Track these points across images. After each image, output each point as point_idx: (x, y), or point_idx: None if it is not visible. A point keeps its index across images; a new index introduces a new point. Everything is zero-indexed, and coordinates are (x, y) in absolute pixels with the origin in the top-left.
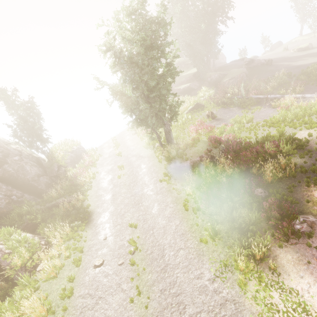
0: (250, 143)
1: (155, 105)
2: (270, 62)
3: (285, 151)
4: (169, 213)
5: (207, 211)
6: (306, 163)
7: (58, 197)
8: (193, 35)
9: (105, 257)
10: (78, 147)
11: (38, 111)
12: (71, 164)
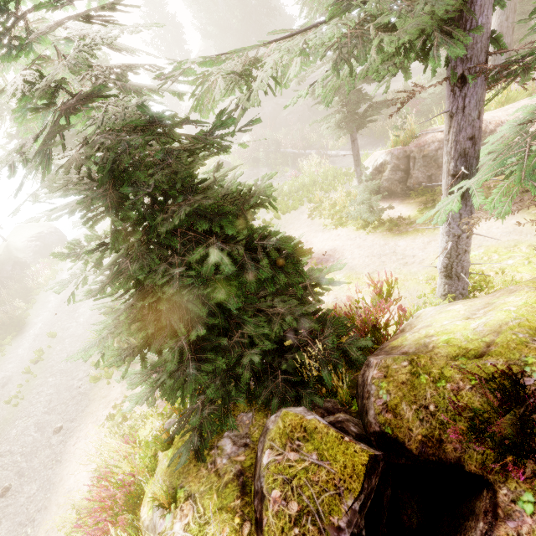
0: None
1: None
2: None
3: None
4: (94, 320)
5: None
6: None
7: None
8: (223, 41)
9: (13, 369)
10: (50, 231)
11: None
12: (34, 258)
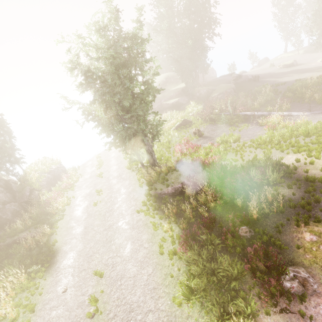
0: (236, 167)
1: (132, 126)
2: (257, 78)
3: (272, 179)
4: (142, 256)
5: (184, 257)
6: (294, 195)
7: (22, 231)
8: (180, 51)
9: (59, 321)
10: (57, 166)
11: (10, 129)
12: (46, 186)
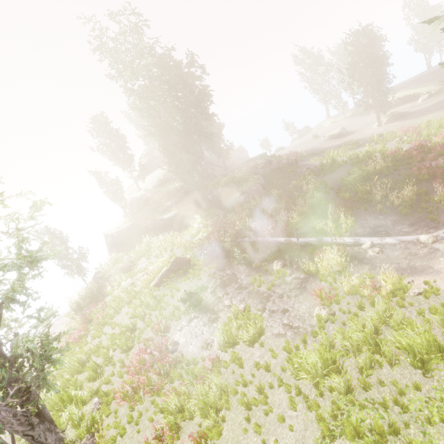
0: None
1: None
2: (294, 162)
3: None
4: None
5: None
6: None
7: None
8: (167, 139)
9: None
10: None
11: None
12: None
